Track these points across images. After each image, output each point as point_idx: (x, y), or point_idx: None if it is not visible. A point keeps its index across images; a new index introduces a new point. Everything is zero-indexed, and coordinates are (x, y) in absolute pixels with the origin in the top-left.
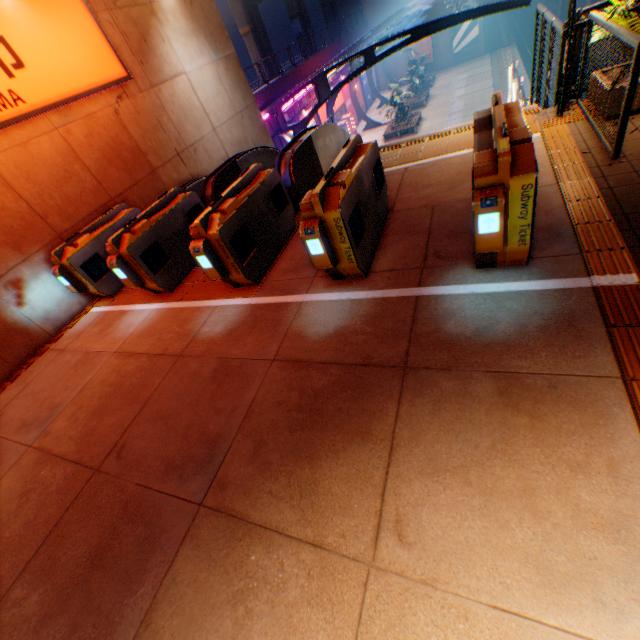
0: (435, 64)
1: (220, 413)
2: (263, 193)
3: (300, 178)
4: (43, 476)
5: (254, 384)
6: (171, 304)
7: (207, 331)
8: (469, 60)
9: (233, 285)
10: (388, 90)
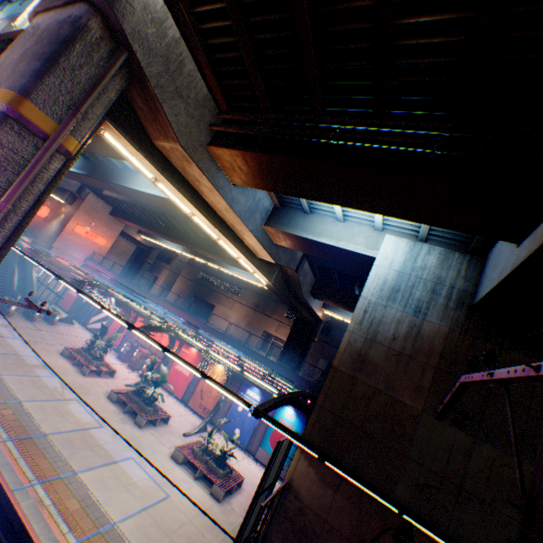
0: None
1: None
2: None
3: None
4: None
5: None
6: None
7: None
8: None
9: None
10: None
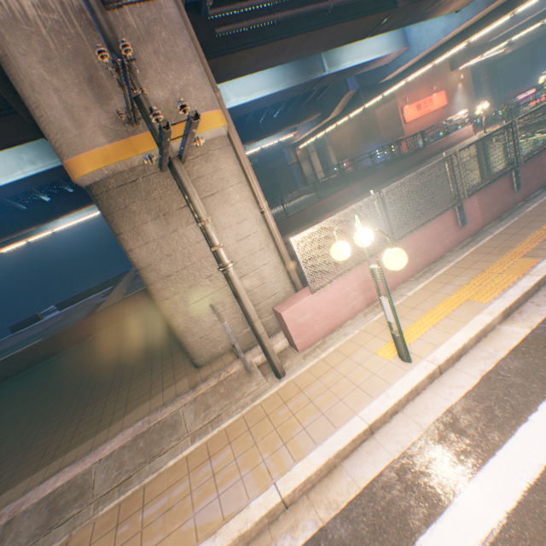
0: None
1: None
2: (471, 120)
3: None
4: None
5: None
6: None
7: None
8: None
9: None
10: None
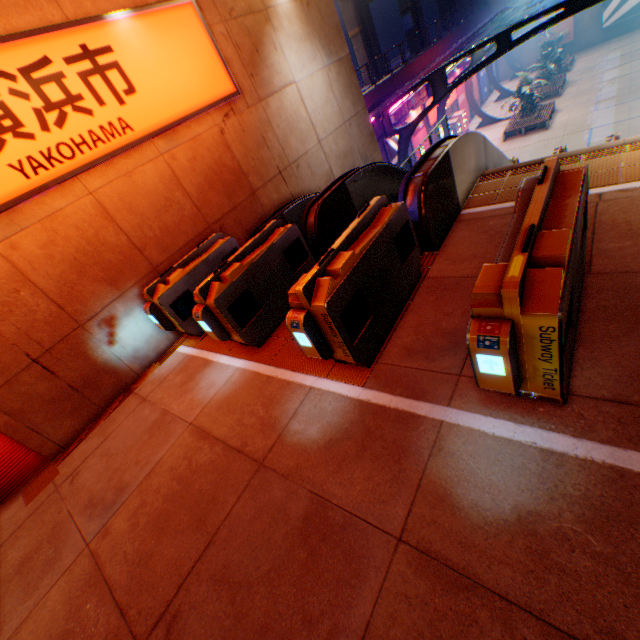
0: (574, 43)
1: (310, 627)
2: (386, 238)
3: (431, 210)
4: (86, 613)
5: (367, 584)
6: (257, 365)
7: (297, 429)
8: (624, 33)
9: (334, 359)
10: (509, 80)
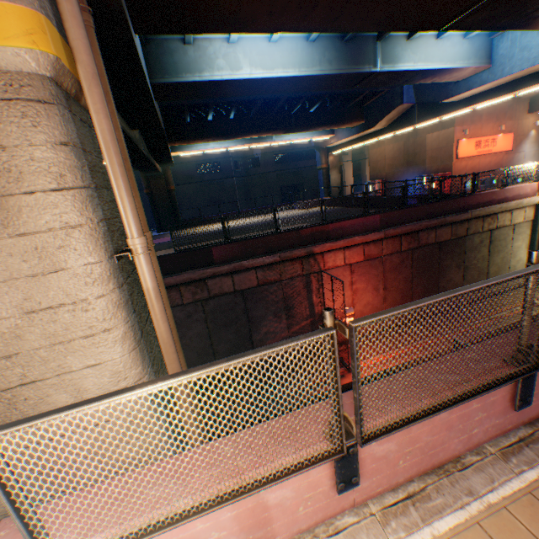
0: None
1: None
2: (537, 175)
3: None
4: None
5: None
6: None
7: None
8: None
9: None
10: None
